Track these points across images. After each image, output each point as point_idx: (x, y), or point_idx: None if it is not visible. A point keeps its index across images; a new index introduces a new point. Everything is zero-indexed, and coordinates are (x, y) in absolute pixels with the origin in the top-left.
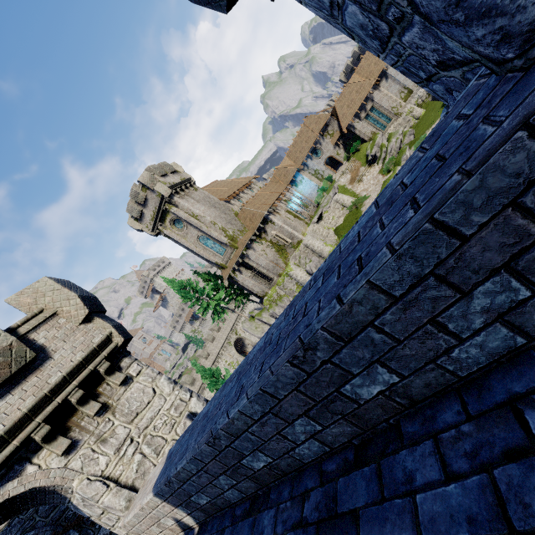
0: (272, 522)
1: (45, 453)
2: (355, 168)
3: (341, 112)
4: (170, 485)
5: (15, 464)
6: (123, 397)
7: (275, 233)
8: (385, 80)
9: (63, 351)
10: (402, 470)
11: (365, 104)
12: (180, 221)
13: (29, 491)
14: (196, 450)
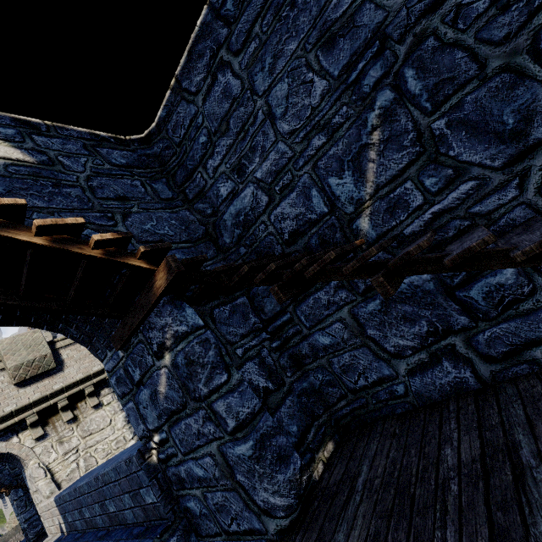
0: None
1: (27, 433)
2: None
3: None
4: (60, 499)
5: (10, 432)
6: (89, 417)
7: None
8: None
9: (72, 369)
10: None
11: None
12: None
13: (7, 453)
14: (70, 490)
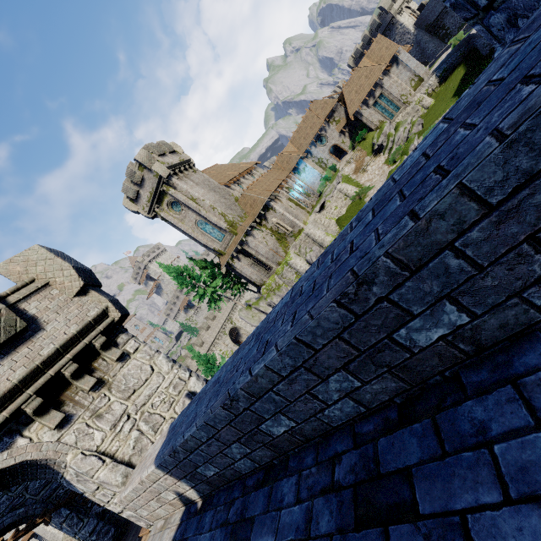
0: (294, 490)
1: (37, 426)
2: (360, 157)
3: (349, 98)
4: (176, 455)
5: (4, 436)
6: (119, 373)
7: (276, 221)
8: (396, 66)
9: (56, 323)
10: (468, 422)
11: (374, 90)
12: (178, 204)
13: (20, 465)
14: (209, 415)
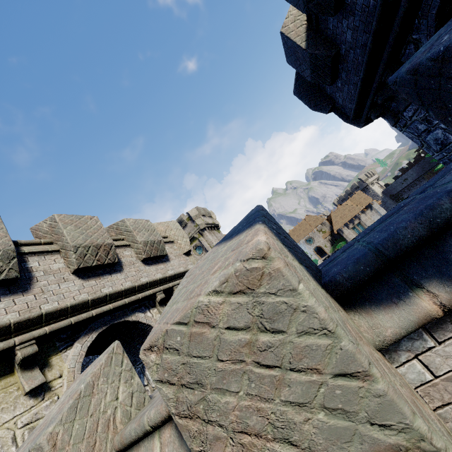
0: None
1: (156, 311)
2: None
3: (335, 219)
4: None
5: (142, 306)
6: None
7: None
8: (370, 210)
9: (175, 262)
10: None
11: (354, 219)
12: (201, 248)
13: (143, 327)
14: None
